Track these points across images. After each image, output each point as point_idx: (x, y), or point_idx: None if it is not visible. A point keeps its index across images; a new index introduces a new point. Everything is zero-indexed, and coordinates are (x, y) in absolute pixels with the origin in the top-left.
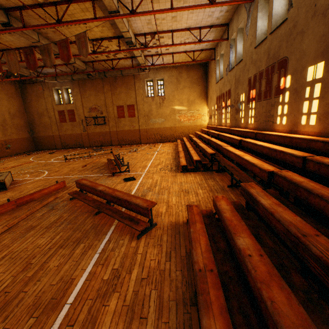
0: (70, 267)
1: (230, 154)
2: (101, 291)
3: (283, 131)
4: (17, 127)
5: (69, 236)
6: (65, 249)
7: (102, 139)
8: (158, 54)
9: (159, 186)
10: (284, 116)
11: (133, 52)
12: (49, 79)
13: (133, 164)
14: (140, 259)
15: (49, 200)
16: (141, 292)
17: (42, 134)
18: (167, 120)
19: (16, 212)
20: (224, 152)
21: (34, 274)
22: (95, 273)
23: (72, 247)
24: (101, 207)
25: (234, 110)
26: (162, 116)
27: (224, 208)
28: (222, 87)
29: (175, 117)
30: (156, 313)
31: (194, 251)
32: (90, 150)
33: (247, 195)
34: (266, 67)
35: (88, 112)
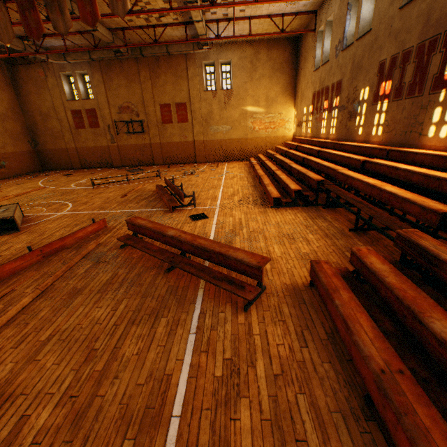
0: (157, 356)
1: (352, 183)
2: (219, 396)
3: (439, 148)
4: (11, 135)
5: (139, 305)
6: (139, 327)
7: (139, 154)
8: (226, 19)
9: (246, 229)
10: (445, 124)
11: (191, 14)
12: (54, 58)
13: (196, 194)
14: (260, 343)
15: (90, 248)
16: (281, 397)
17: (51, 147)
18: (234, 128)
19: (44, 266)
20: (339, 179)
21: (105, 367)
22: (199, 366)
23: (149, 323)
24: (177, 262)
25: (345, 114)
26: (227, 122)
27: (381, 269)
28: (326, 77)
29: (247, 124)
30: (317, 432)
31: (357, 338)
32: (125, 172)
33: (412, 248)
34: (418, 41)
35: (117, 114)
